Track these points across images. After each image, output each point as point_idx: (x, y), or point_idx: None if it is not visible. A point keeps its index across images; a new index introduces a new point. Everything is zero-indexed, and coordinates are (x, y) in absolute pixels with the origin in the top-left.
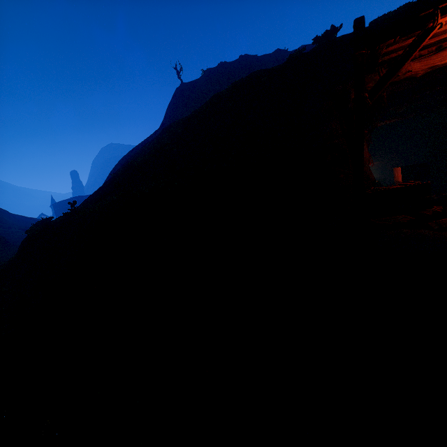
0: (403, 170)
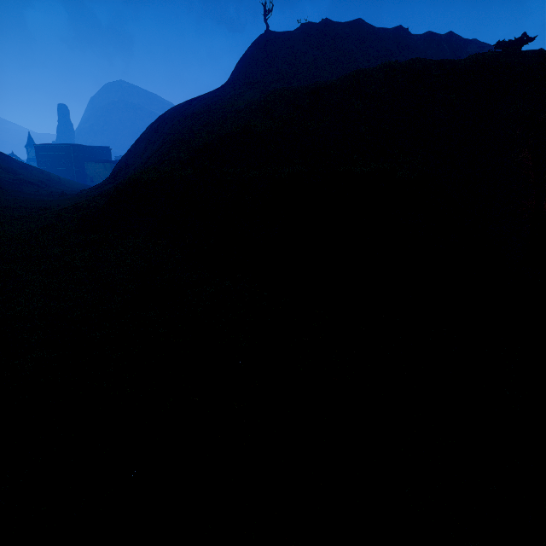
0: None
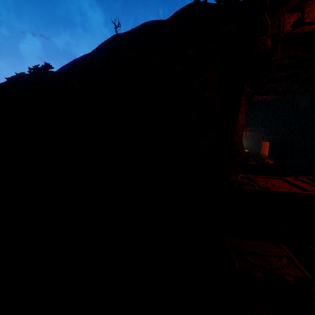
0: (271, 146)
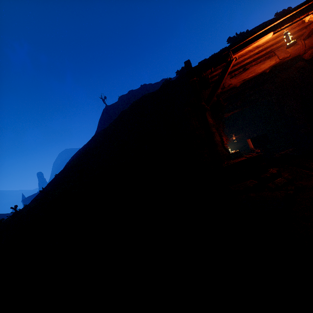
0: (252, 141)
